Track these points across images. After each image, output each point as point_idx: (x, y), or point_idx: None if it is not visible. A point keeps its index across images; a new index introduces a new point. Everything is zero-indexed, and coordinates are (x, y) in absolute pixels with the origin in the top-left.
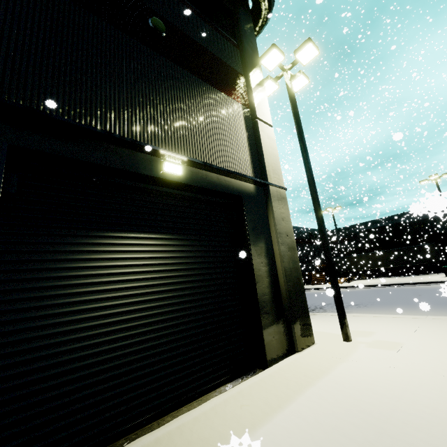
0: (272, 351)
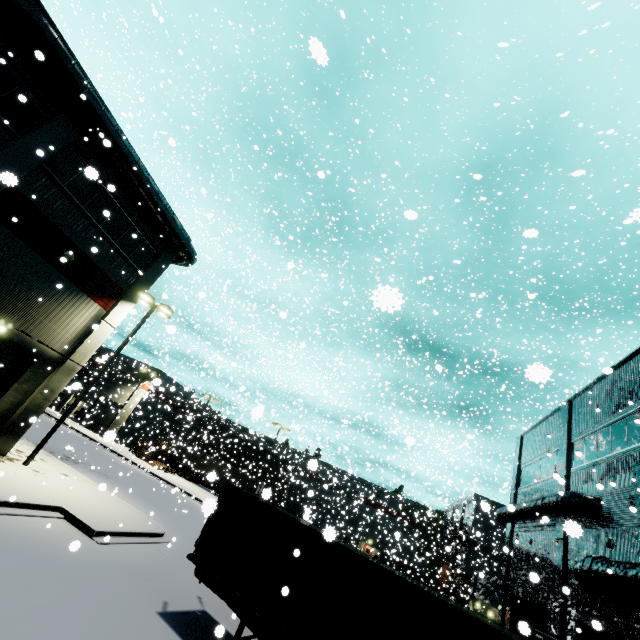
0: None
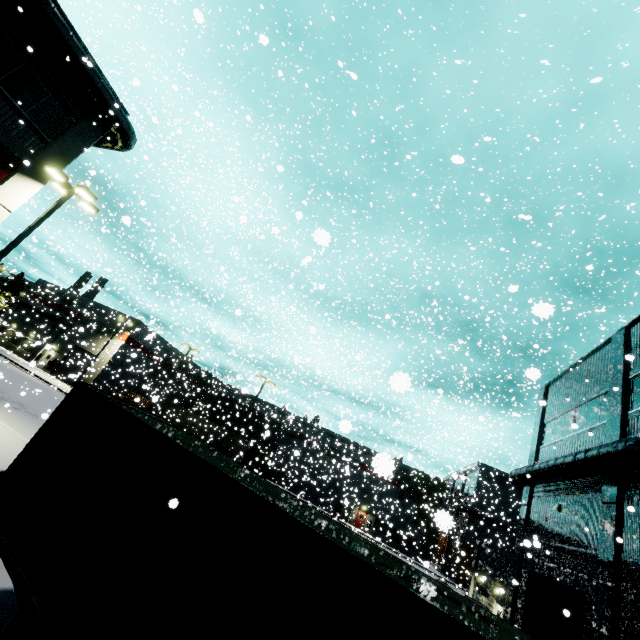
0: None
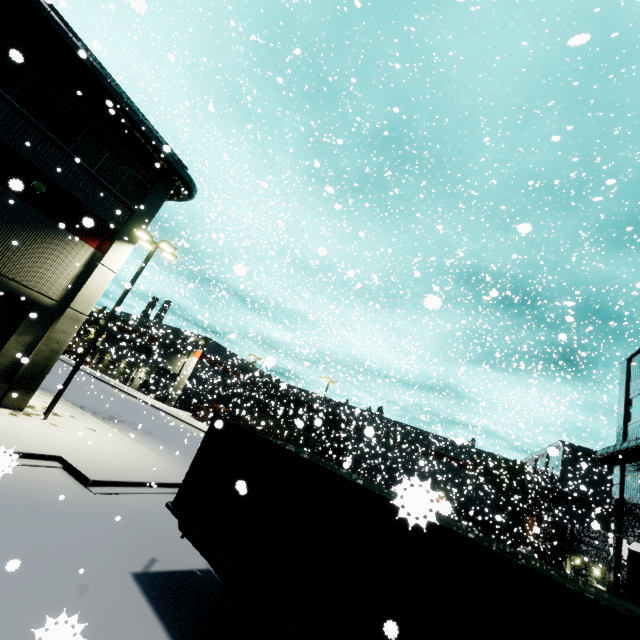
0: None
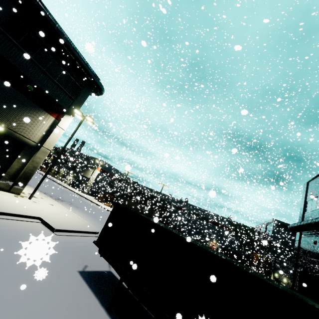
0: None
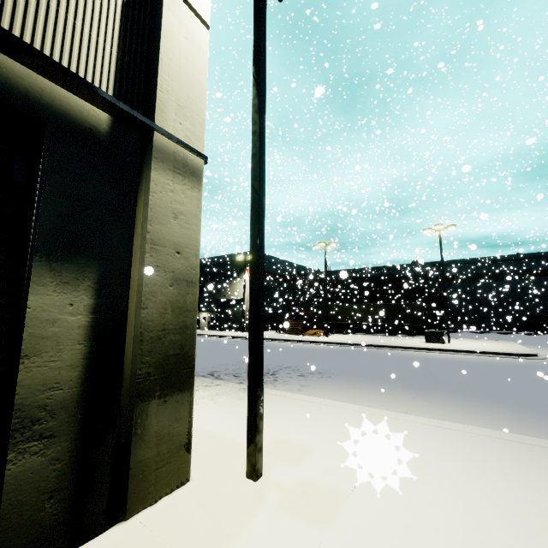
0: (27, 542)
